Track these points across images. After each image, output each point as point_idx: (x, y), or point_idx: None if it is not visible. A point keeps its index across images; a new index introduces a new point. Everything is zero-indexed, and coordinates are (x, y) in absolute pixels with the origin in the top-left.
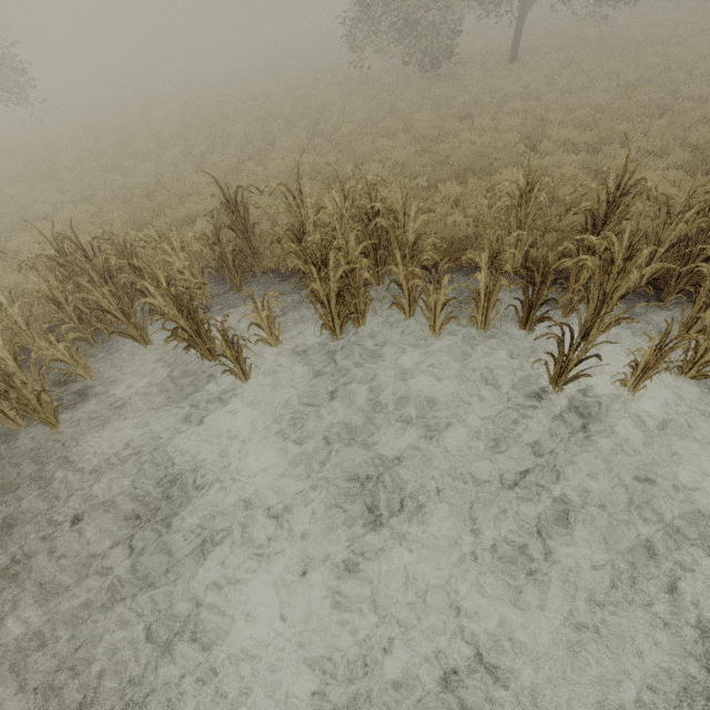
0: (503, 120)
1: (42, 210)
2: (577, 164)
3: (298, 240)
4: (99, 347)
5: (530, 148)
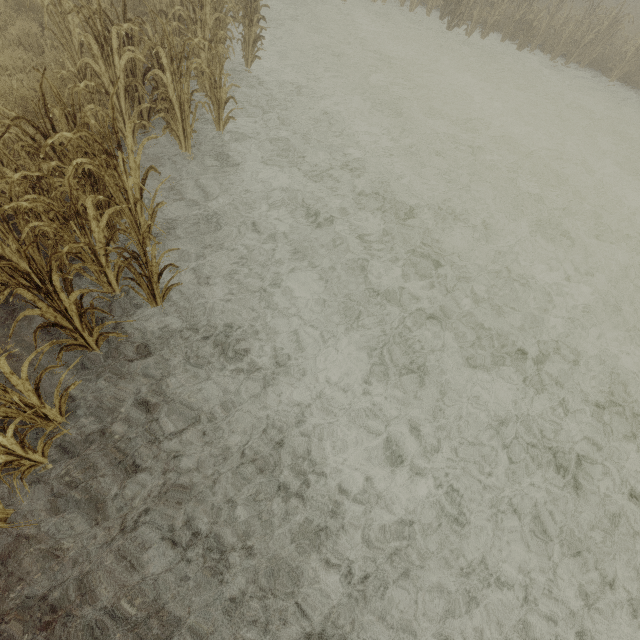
0: None
1: None
2: None
3: None
4: None
5: None
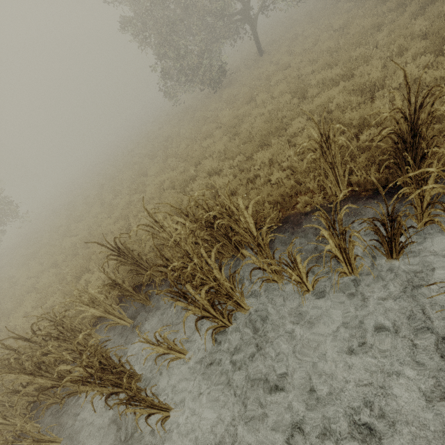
0: (274, 90)
1: (31, 283)
2: (343, 93)
3: (165, 266)
4: (66, 400)
5: (301, 97)
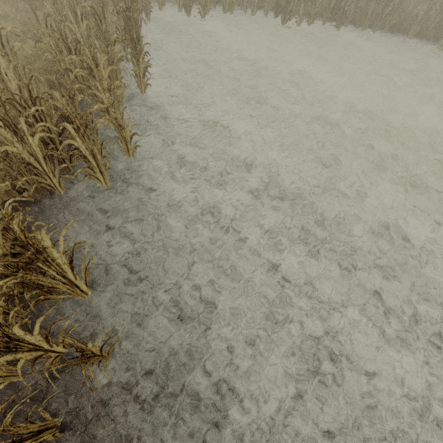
0: None
1: None
2: None
3: None
4: None
5: None
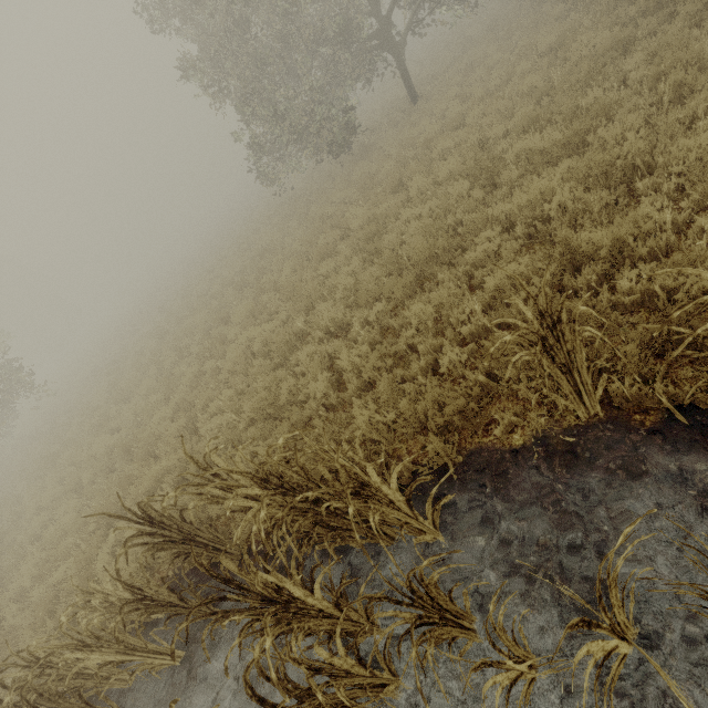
0: (438, 171)
1: (40, 521)
2: (571, 183)
3: (222, 597)
4: None
5: (489, 184)
